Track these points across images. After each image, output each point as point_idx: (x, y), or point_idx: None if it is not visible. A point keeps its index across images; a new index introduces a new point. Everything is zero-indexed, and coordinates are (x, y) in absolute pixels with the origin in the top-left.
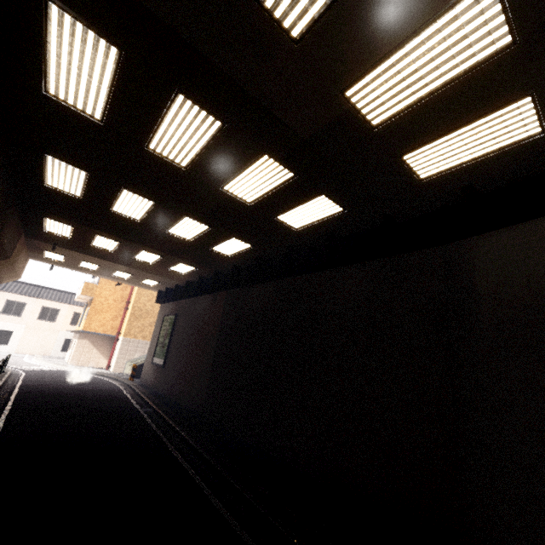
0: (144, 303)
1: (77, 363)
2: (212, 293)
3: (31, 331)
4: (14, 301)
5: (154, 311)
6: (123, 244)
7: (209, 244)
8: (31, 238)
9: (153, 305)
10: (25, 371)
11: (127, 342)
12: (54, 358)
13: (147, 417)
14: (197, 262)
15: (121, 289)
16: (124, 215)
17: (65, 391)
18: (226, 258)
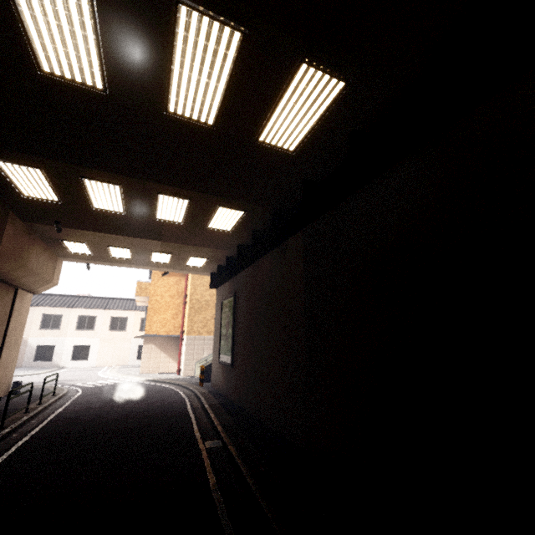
0: (201, 294)
1: (147, 370)
2: (276, 246)
3: (106, 343)
4: (85, 316)
5: (214, 301)
6: (126, 190)
7: (251, 126)
8: (29, 220)
9: (212, 294)
10: (84, 389)
11: (192, 341)
12: (130, 368)
13: (210, 467)
14: (243, 196)
15: (175, 283)
16: (70, 78)
17: (109, 417)
18: (289, 162)
